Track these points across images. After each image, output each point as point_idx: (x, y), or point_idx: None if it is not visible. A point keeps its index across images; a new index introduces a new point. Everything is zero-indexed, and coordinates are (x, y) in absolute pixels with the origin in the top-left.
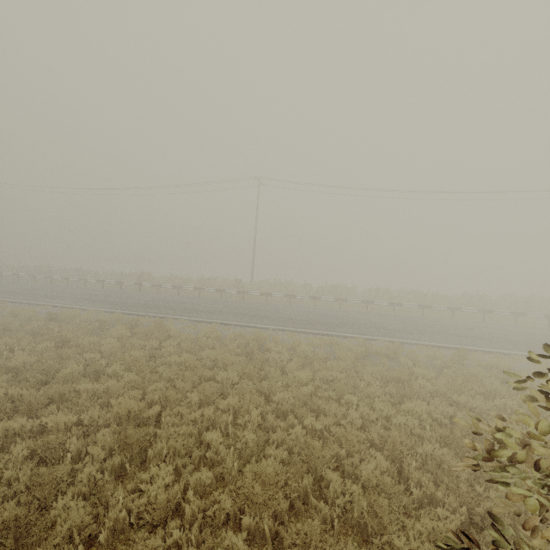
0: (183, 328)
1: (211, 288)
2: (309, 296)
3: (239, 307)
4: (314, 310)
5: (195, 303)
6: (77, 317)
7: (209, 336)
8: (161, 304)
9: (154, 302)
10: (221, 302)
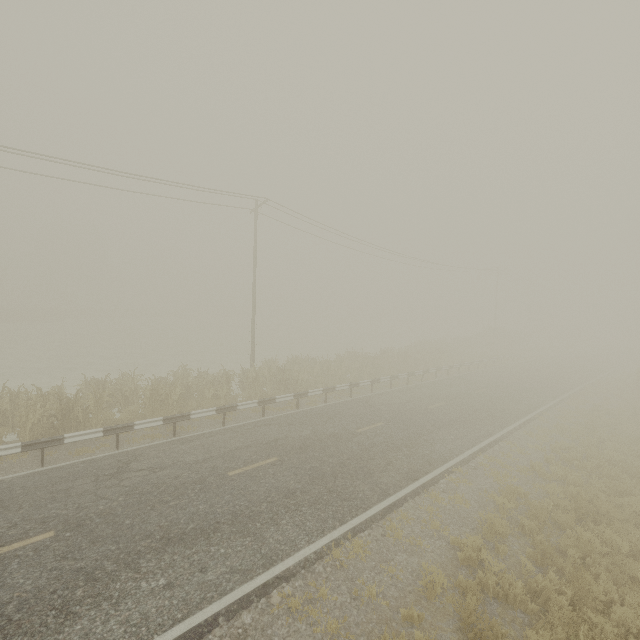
0: (510, 482)
1: (288, 394)
2: (391, 376)
3: (392, 416)
4: (424, 394)
5: (350, 433)
6: (466, 582)
7: (563, 475)
8: (339, 458)
9: (306, 459)
10: (351, 417)
